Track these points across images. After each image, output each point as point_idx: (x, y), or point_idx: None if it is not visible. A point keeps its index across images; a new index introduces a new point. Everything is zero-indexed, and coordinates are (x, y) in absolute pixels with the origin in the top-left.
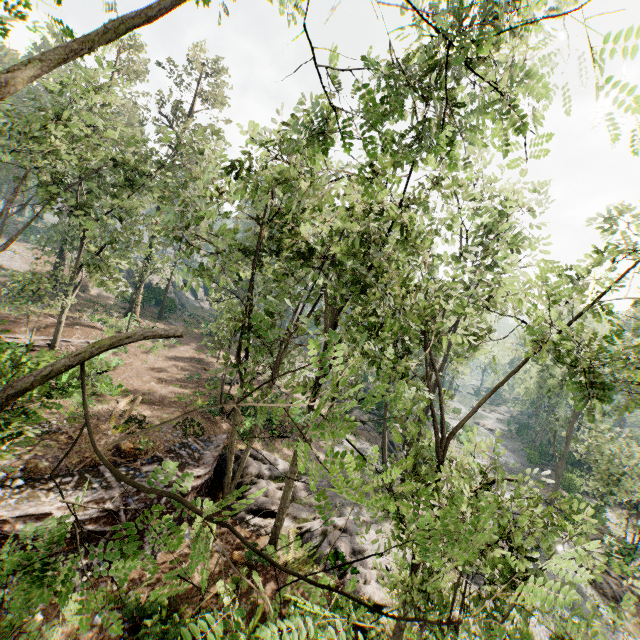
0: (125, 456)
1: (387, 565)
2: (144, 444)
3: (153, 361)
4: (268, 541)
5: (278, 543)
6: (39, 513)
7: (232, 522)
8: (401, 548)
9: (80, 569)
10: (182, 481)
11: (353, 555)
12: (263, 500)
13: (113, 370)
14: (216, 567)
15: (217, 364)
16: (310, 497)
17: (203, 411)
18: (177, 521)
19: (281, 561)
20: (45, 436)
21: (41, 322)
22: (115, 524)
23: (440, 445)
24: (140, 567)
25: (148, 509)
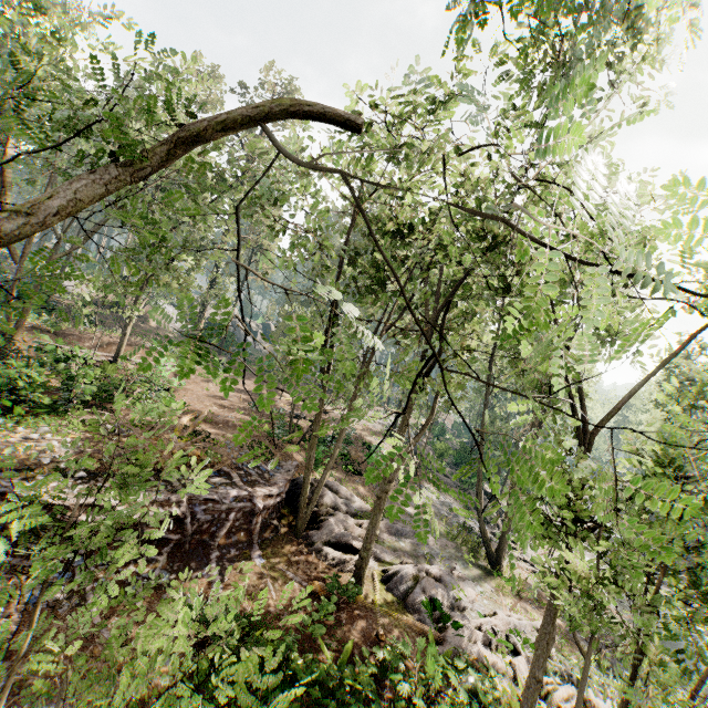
0: (190, 466)
1: (494, 627)
2: (211, 455)
3: (214, 390)
4: (351, 577)
5: (363, 580)
6: (102, 504)
7: (307, 553)
8: (557, 540)
9: (141, 576)
10: (253, 497)
11: (451, 610)
12: (342, 533)
13: (173, 392)
14: (293, 596)
15: (280, 400)
16: (393, 541)
17: (270, 437)
18: (246, 543)
19: (367, 602)
20: (107, 436)
21: (103, 339)
22: (180, 533)
23: (583, 442)
24: (207, 584)
25: (215, 523)
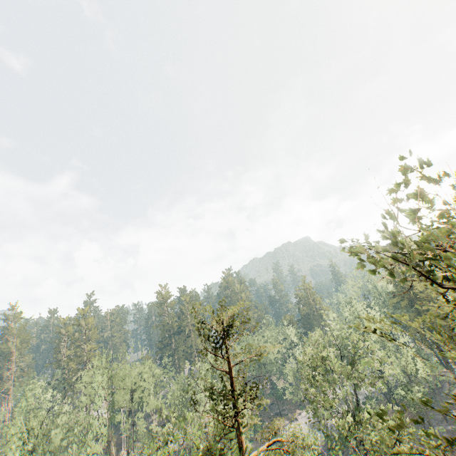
0: None
1: None
2: None
3: None
4: None
5: None
6: None
7: None
8: None
9: None
10: None
11: None
12: None
13: None
14: None
15: None
16: None
17: None
18: None
19: None
20: None
21: None
22: None
23: None
24: None
25: None
